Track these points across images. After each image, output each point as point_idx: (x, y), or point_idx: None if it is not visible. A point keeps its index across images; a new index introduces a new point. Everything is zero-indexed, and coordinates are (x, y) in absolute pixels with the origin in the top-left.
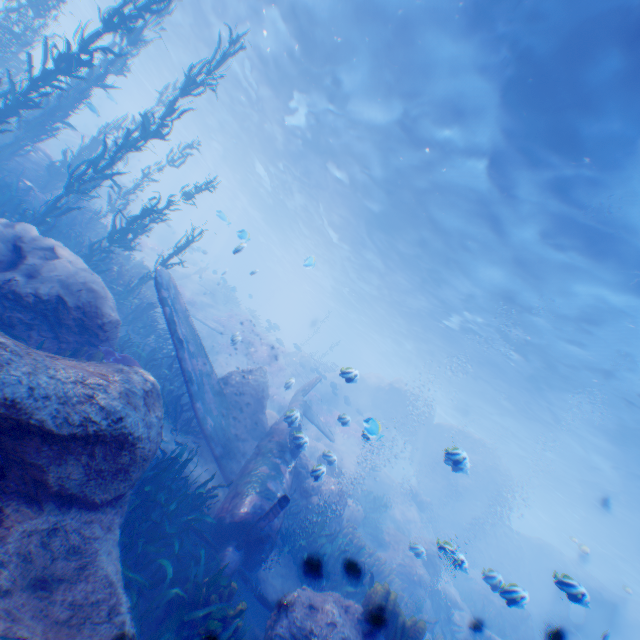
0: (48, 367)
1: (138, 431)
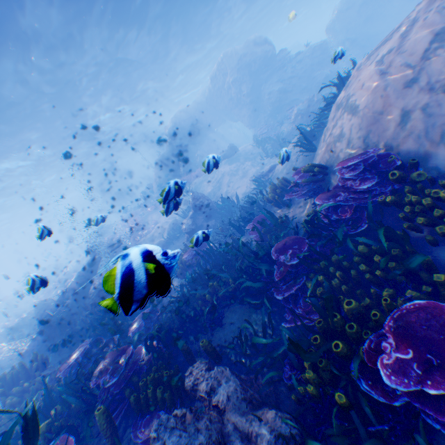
0: None
1: None
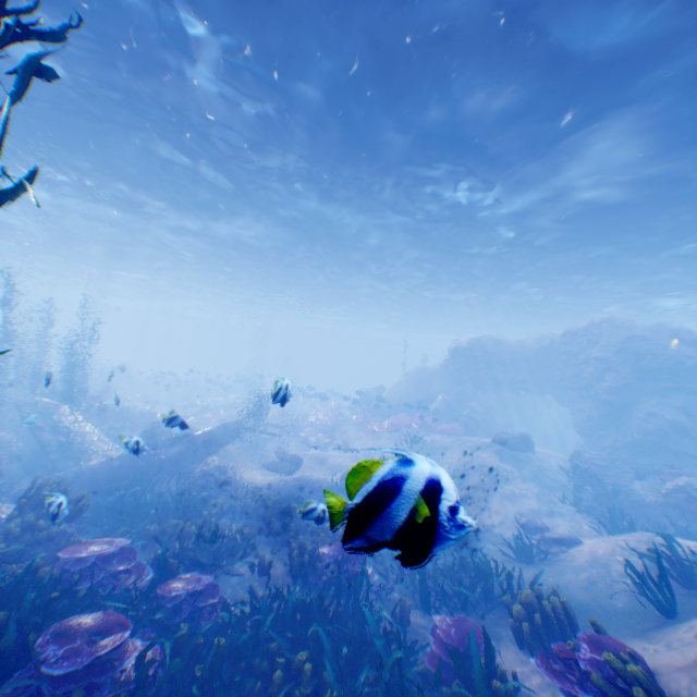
0: None
1: None
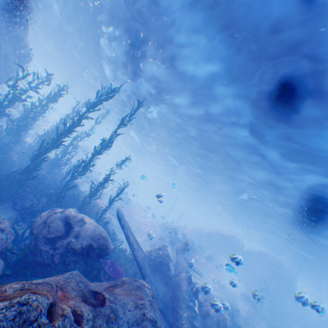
0: (124, 303)
1: (159, 324)
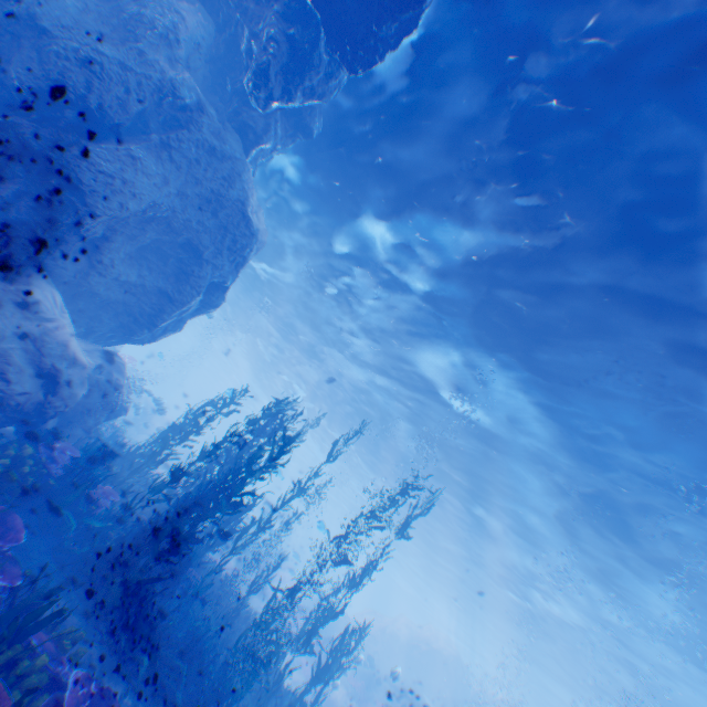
0: None
1: None
